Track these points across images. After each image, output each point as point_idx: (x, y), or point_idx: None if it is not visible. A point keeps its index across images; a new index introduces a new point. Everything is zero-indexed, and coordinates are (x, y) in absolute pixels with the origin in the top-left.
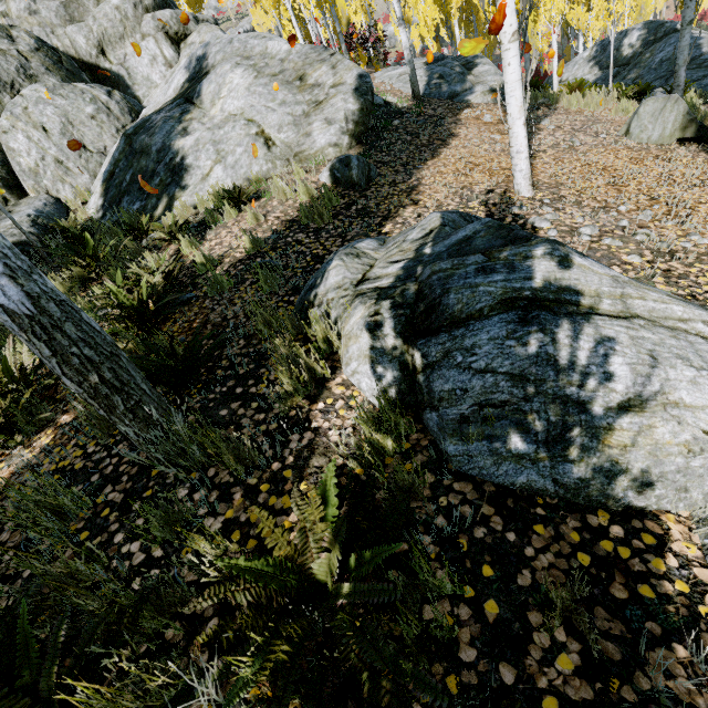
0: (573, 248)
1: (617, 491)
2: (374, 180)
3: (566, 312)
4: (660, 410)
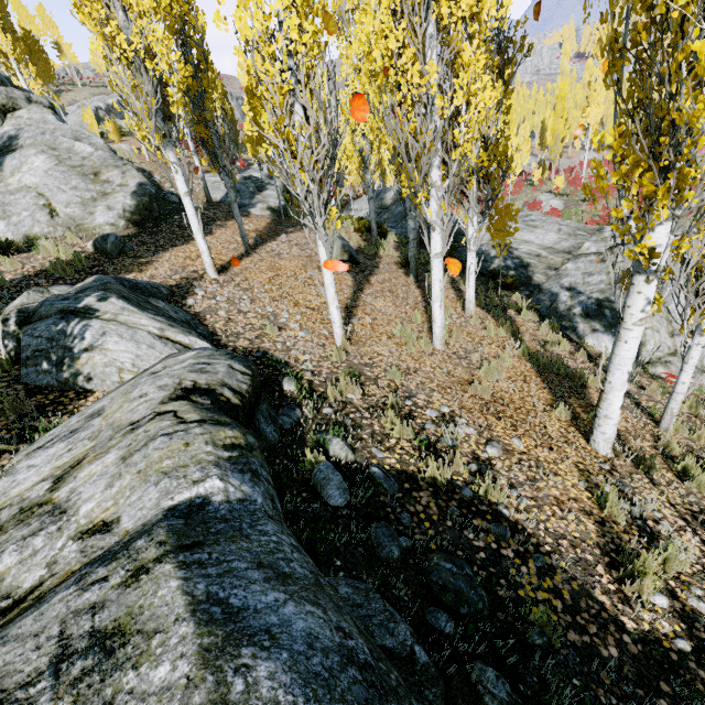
0: (201, 305)
1: (80, 382)
2: (127, 253)
3: (84, 316)
4: (99, 351)
